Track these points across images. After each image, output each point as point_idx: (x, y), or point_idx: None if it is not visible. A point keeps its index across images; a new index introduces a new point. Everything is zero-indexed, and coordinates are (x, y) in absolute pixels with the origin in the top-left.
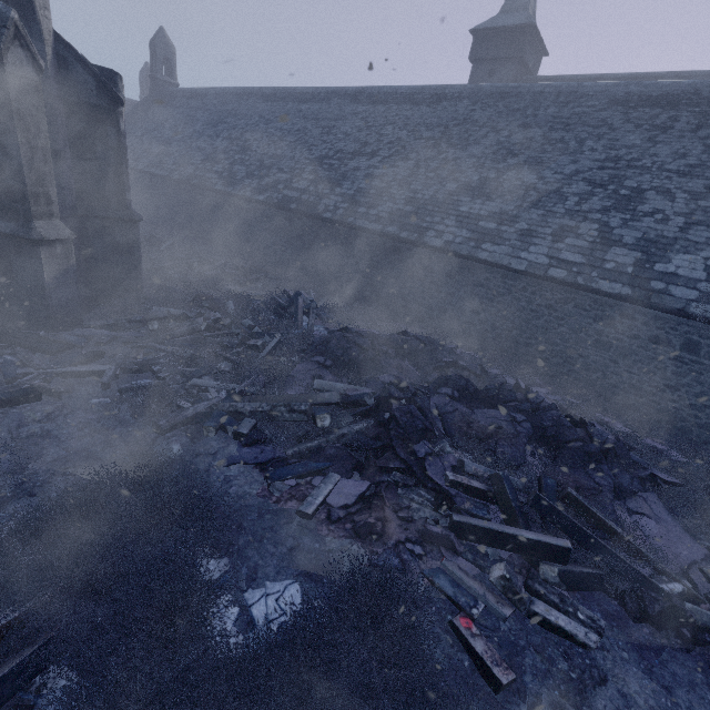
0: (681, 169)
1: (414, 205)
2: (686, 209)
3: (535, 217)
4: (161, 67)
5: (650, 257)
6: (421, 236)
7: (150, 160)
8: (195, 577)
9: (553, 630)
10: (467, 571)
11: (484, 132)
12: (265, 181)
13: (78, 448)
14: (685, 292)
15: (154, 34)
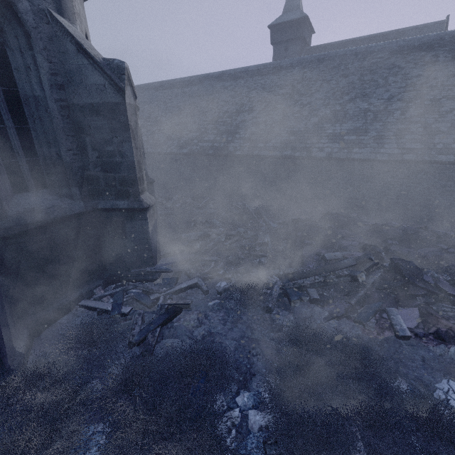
0: None
1: (295, 135)
2: None
3: (378, 127)
4: None
5: None
6: (309, 153)
7: None
8: (416, 394)
9: None
10: None
11: (319, 84)
12: (182, 140)
13: (237, 337)
14: None
15: None
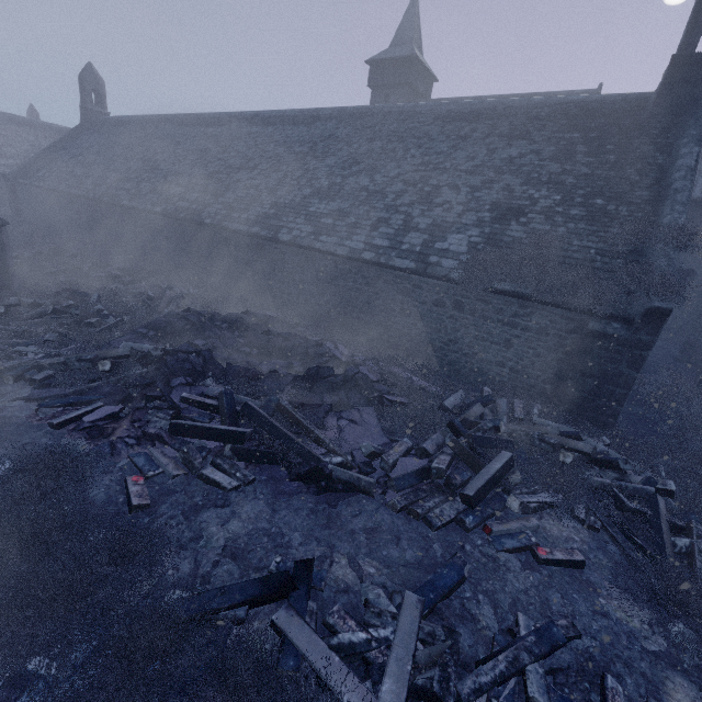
0: (469, 169)
1: (276, 209)
2: (465, 199)
3: (362, 213)
4: (90, 98)
5: (434, 238)
6: (276, 234)
7: (71, 182)
8: None
9: (210, 483)
10: (167, 454)
11: (341, 146)
12: (164, 195)
13: None
14: (450, 263)
15: (82, 69)
